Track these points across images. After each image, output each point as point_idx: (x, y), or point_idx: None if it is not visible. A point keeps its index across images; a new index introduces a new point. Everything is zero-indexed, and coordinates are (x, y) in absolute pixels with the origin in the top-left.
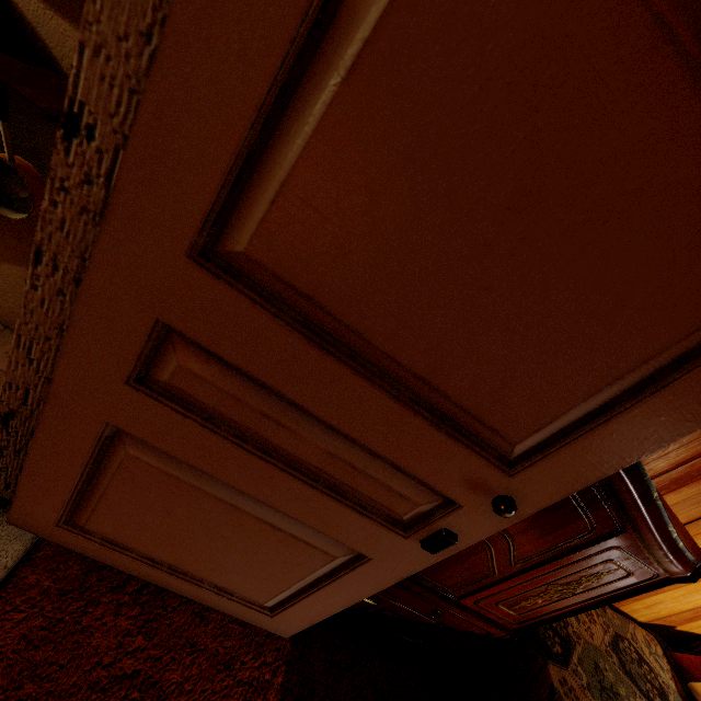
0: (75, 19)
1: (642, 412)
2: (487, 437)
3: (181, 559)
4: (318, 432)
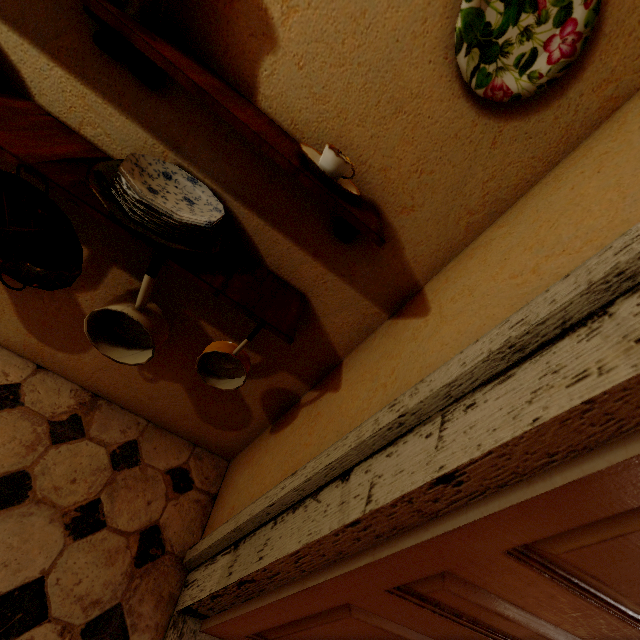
0: (288, 232)
1: None
2: None
3: None
4: (532, 621)
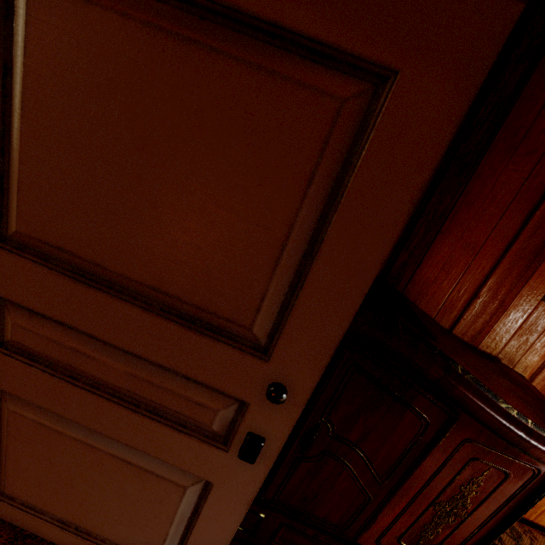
0: None
1: (321, 269)
2: (231, 328)
3: (76, 514)
4: (117, 357)
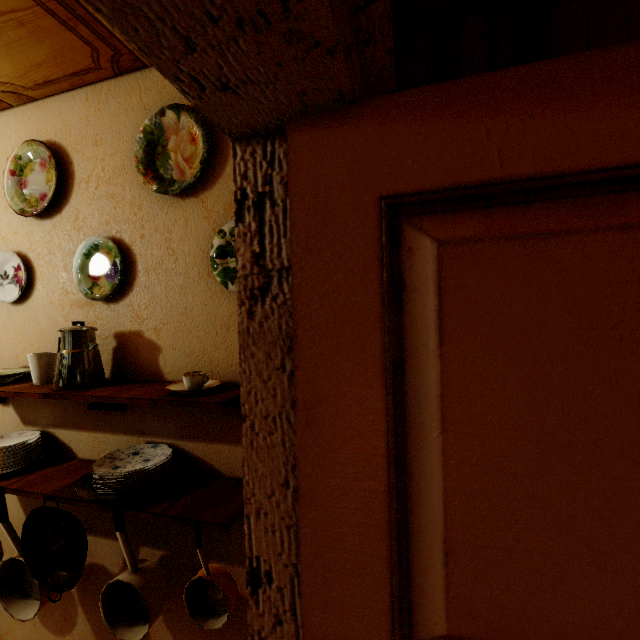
0: (222, 439)
1: None
2: None
3: None
4: None
